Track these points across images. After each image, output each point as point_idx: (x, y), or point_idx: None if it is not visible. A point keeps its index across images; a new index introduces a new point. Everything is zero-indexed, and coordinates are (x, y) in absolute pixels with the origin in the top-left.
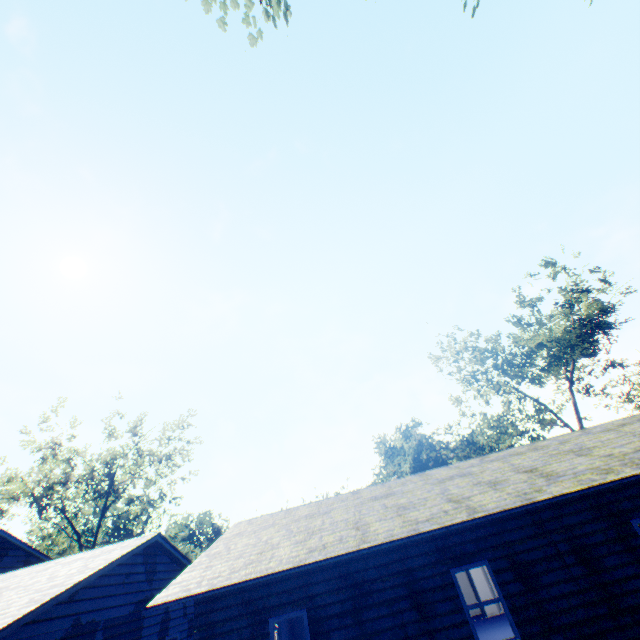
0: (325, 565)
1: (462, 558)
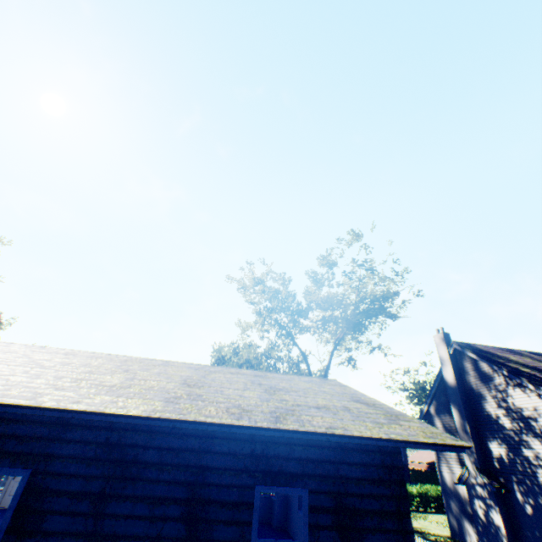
0: None
1: None
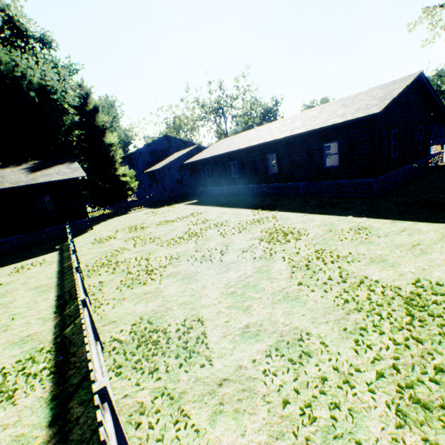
0: (211, 159)
1: (232, 160)
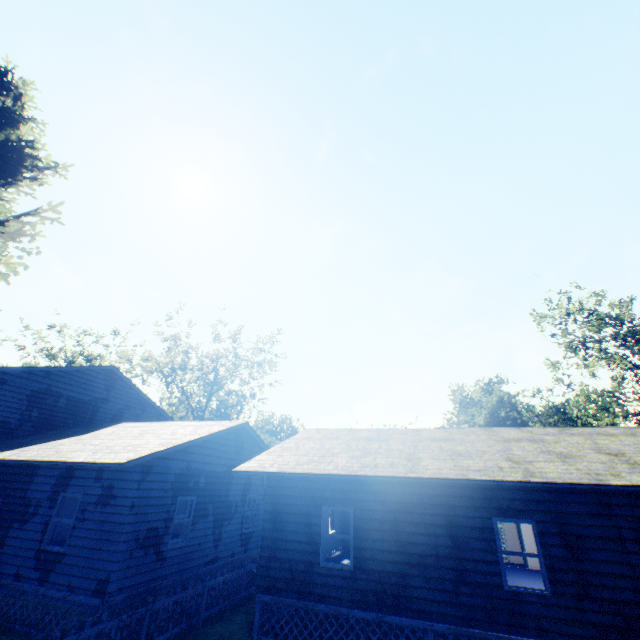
0: (374, 480)
1: (507, 512)
